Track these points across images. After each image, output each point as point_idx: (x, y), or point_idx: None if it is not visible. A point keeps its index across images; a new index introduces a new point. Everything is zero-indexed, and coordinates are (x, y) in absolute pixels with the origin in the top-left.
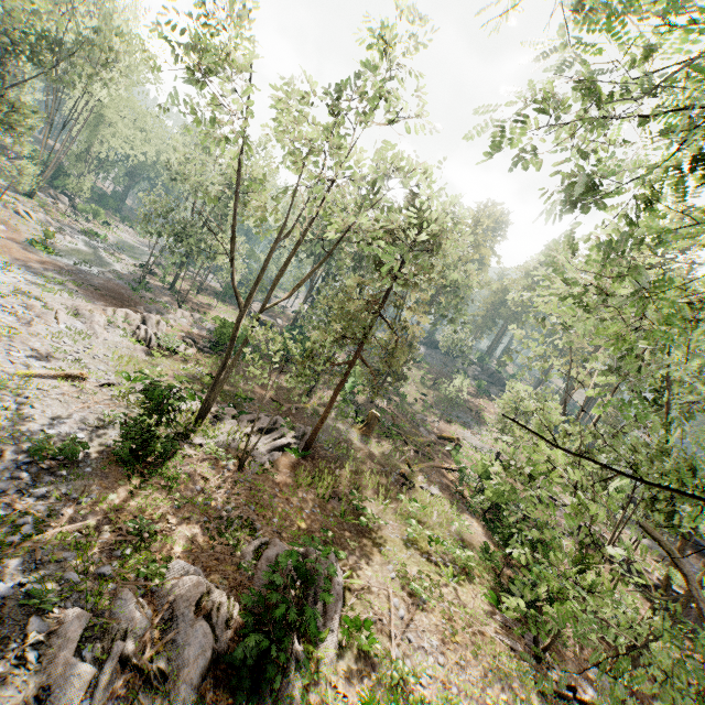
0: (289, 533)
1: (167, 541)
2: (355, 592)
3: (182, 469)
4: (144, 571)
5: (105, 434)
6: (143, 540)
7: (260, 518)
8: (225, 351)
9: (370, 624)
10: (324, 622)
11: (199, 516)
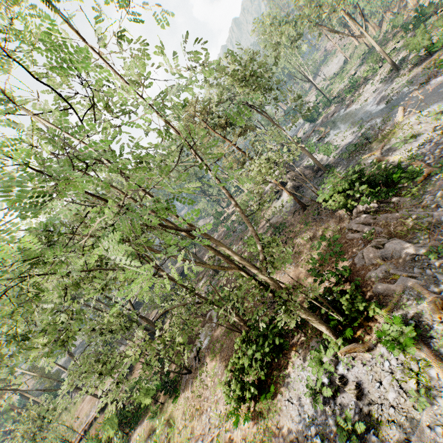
0: None
1: None
2: None
3: None
4: None
5: None
6: None
7: None
8: None
9: None
10: None
11: None
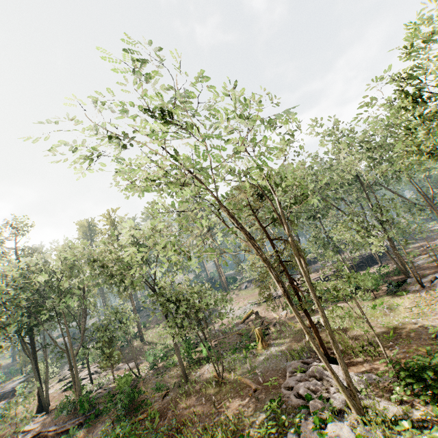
0: None
1: None
2: None
3: None
4: None
5: None
6: None
7: None
8: None
9: None
10: None
11: None
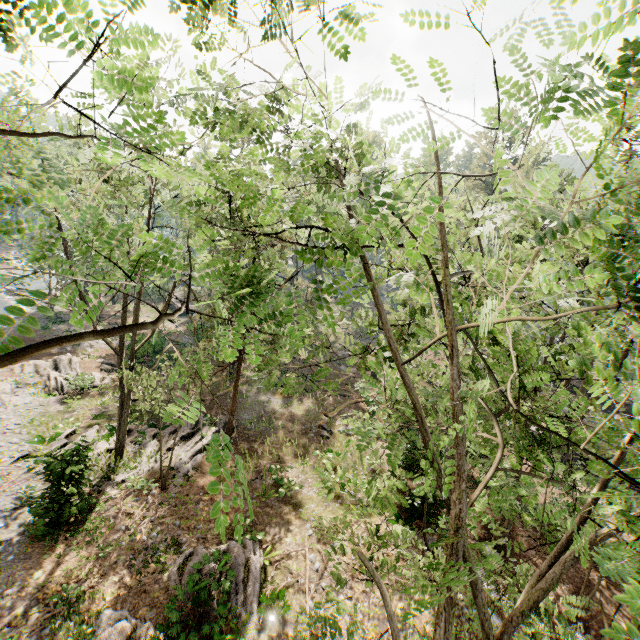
0: (213, 533)
1: (95, 596)
2: (275, 564)
3: (106, 515)
4: (71, 638)
5: (25, 513)
6: (71, 605)
7: (184, 531)
8: (146, 361)
9: (284, 592)
10: (246, 606)
11: (126, 555)
